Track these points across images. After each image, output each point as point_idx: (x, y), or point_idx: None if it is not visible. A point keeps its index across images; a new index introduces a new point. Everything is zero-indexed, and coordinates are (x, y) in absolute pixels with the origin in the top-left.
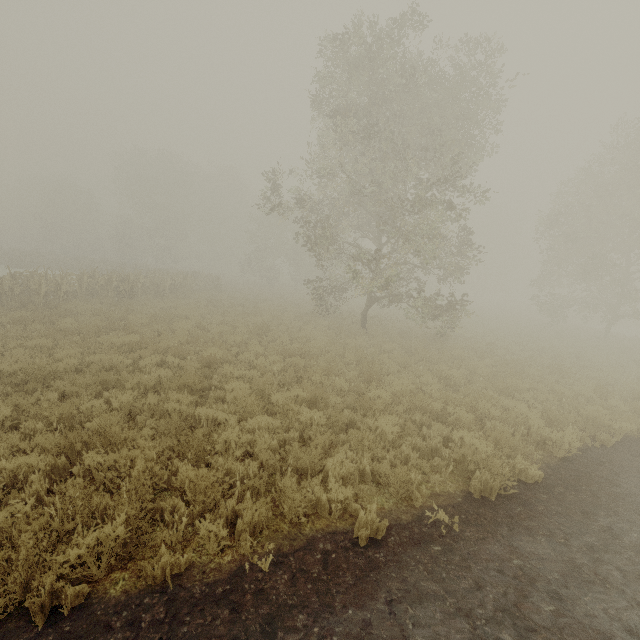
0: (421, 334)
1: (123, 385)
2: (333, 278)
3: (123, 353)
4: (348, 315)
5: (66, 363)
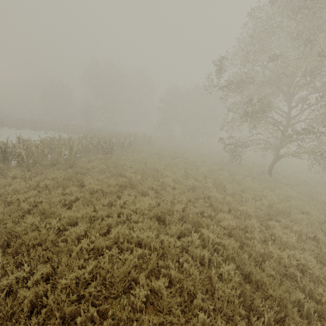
0: (312, 181)
1: (195, 283)
2: (241, 140)
3: (148, 218)
4: (247, 164)
5: (116, 239)
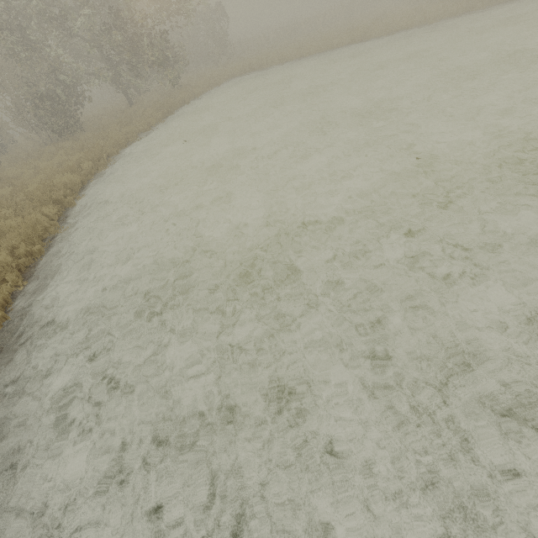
0: None
1: None
2: None
3: None
4: None
5: None
